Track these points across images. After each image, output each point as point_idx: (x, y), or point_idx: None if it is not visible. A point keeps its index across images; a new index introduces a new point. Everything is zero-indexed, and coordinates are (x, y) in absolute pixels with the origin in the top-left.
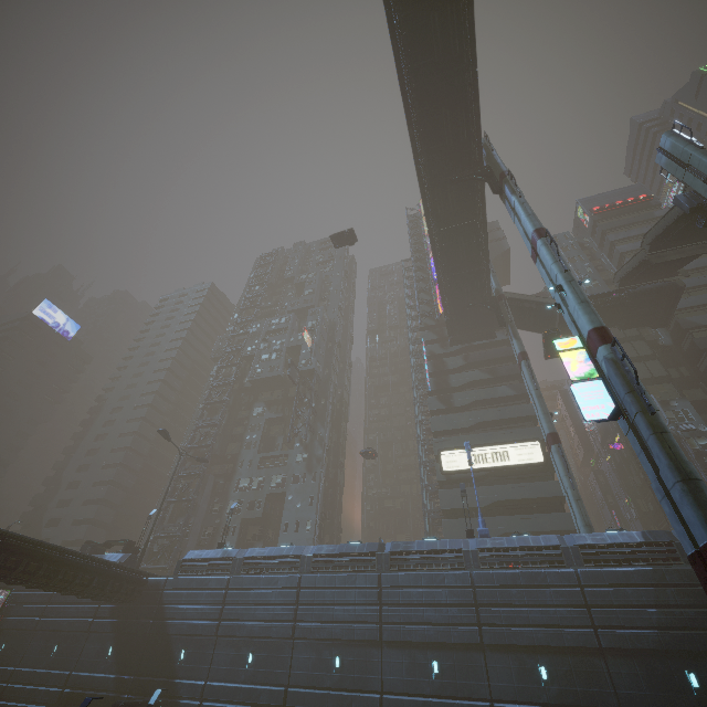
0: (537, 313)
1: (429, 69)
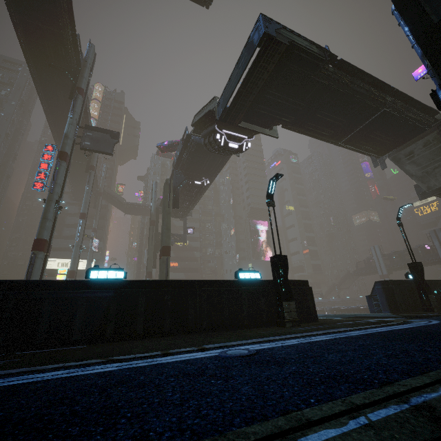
0: (118, 203)
1: (57, 105)
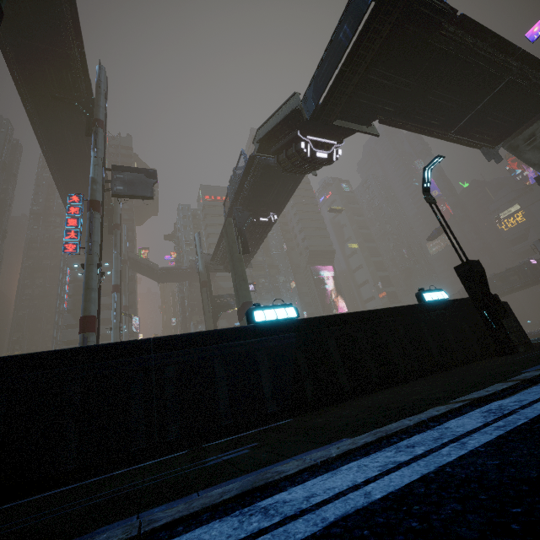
0: (148, 270)
1: (65, 151)
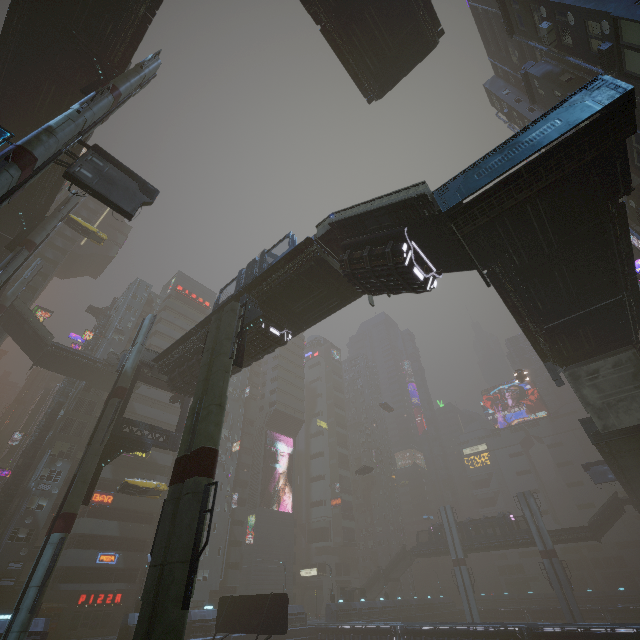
0: (31, 338)
1: (25, 106)
